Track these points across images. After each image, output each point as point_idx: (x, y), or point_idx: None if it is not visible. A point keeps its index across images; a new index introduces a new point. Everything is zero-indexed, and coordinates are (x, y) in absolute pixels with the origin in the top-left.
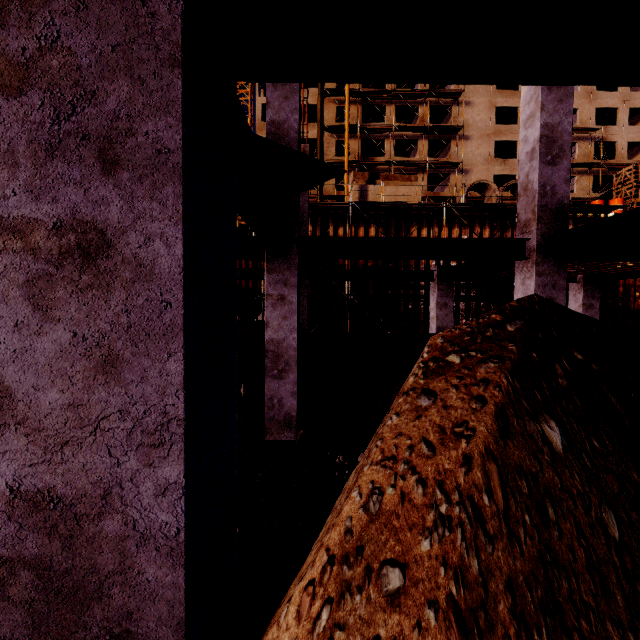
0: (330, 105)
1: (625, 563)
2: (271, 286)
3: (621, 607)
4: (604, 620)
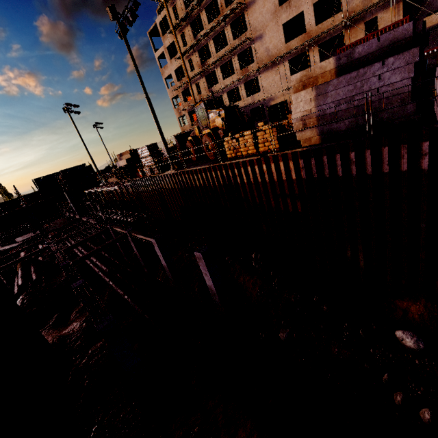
0: (178, 37)
1: None
2: None
3: None
4: None
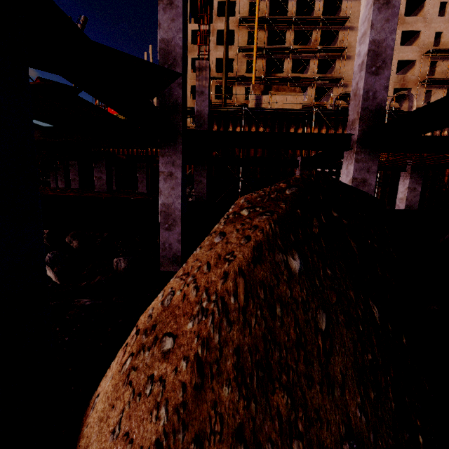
0: (243, 31)
1: (325, 345)
2: (163, 166)
3: (315, 370)
4: (300, 376)
